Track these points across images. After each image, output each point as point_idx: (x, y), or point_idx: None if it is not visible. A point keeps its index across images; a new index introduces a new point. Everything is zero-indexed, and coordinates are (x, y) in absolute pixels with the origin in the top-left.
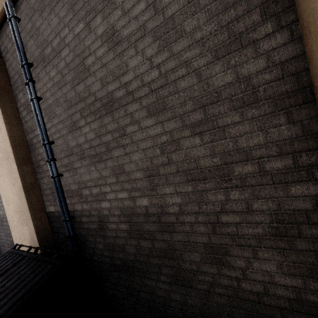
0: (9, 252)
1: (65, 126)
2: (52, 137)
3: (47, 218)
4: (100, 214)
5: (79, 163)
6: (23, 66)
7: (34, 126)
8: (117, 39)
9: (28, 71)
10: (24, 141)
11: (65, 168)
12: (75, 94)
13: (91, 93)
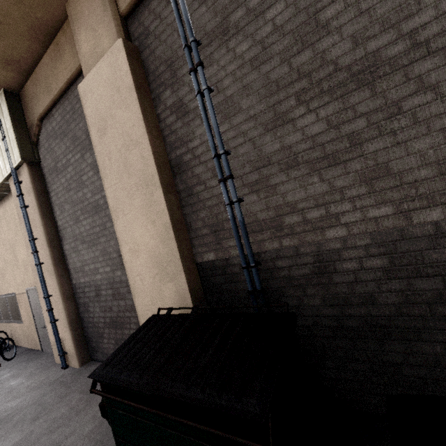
0: (158, 317)
1: (258, 124)
2: (228, 146)
3: (197, 273)
4: (320, 250)
5: (284, 175)
6: (187, 46)
7: (189, 135)
8: None
9: (197, 51)
10: (166, 161)
11: (250, 188)
12: (290, 70)
13: (326, 61)
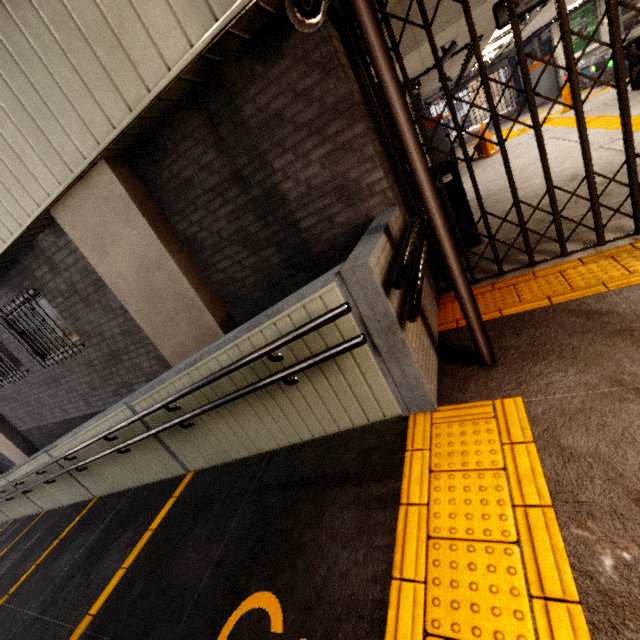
0: None
1: None
2: None
3: None
4: None
5: None
6: None
7: None
8: None
9: None
10: None
11: None
12: None
13: None
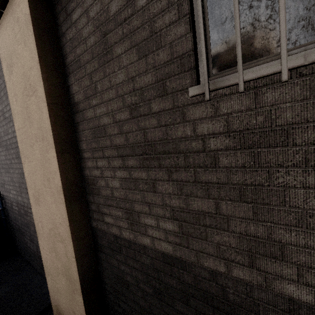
0: None
1: None
2: None
3: None
4: (10, 200)
5: (2, 170)
6: None
7: None
8: (5, 116)
9: None
10: None
11: None
12: None
13: (1, 136)
